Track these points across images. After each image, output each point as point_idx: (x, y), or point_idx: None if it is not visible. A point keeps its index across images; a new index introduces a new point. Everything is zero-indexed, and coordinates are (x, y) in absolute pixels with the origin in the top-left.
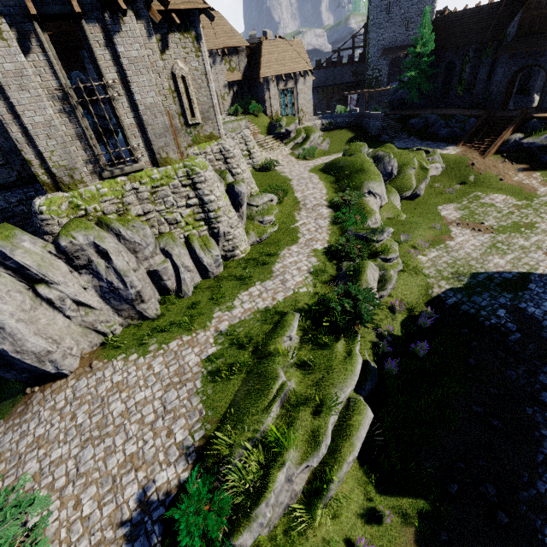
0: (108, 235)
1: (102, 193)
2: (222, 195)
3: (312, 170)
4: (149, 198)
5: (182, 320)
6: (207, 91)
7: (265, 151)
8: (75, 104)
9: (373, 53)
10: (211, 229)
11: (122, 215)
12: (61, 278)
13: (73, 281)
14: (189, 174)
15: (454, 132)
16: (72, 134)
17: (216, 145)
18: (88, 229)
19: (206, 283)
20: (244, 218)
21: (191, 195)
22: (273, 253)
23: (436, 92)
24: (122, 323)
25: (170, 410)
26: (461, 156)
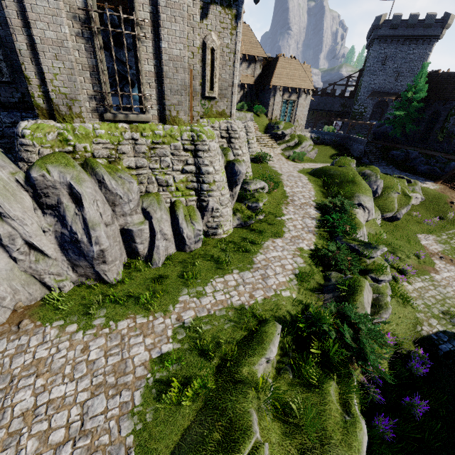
0: (89, 179)
1: (98, 134)
2: (221, 169)
3: (301, 171)
4: (146, 153)
5: (142, 294)
6: (231, 69)
7: (260, 145)
8: (96, 31)
9: (363, 92)
10: (200, 201)
11: (112, 163)
12: (19, 212)
13: (32, 220)
14: (194, 139)
15: (433, 170)
16: (83, 63)
17: (225, 123)
18: (68, 166)
19: (180, 256)
20: (234, 198)
21: (190, 161)
22: (257, 241)
23: (416, 134)
24: (75, 280)
25: (88, 432)
26: (440, 193)
